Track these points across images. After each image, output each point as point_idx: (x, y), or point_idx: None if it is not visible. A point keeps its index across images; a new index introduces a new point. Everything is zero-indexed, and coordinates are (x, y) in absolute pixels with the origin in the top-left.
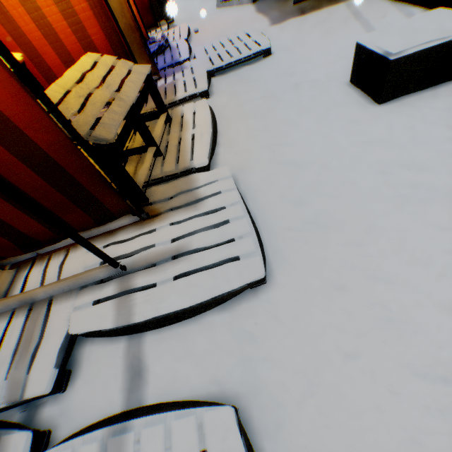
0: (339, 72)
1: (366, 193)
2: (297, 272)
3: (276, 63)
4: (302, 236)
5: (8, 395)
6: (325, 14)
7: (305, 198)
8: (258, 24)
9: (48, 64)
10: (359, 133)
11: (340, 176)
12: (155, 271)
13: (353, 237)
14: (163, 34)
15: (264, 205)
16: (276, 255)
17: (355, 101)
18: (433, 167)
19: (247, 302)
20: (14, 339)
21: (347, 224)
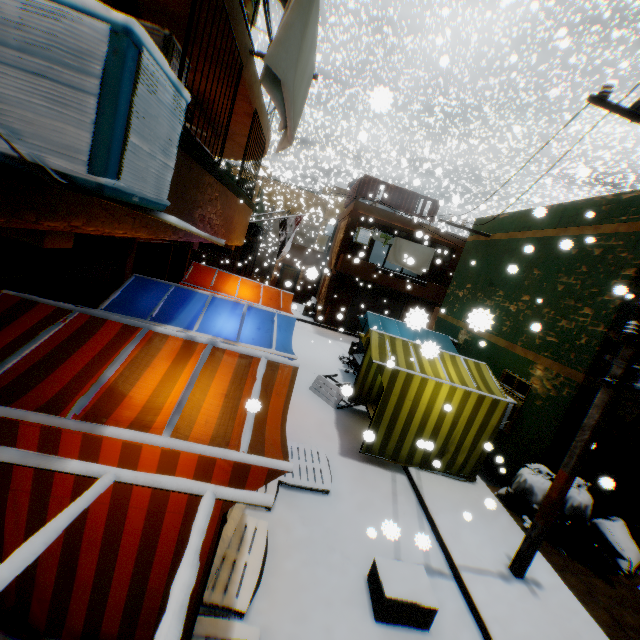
0: (364, 558)
1: None
2: None
3: (329, 506)
4: None
5: None
6: (377, 474)
7: None
8: (331, 441)
9: None
10: None
11: None
12: None
13: None
14: None
15: None
16: None
17: (363, 603)
18: None
19: None
20: None
21: None
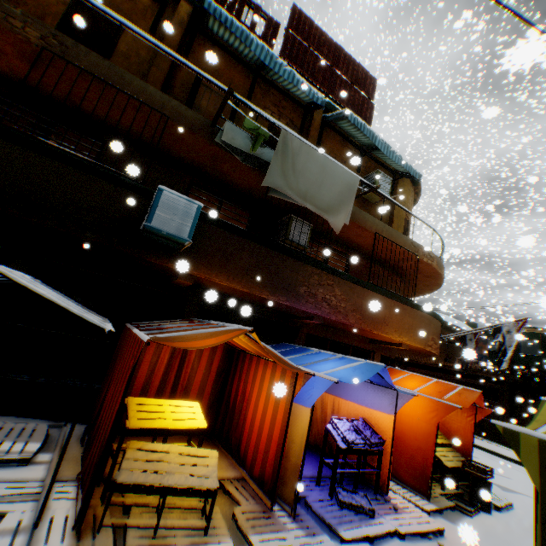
0: None
1: None
2: None
3: None
4: None
5: None
6: None
7: None
8: None
9: (252, 436)
10: None
11: None
12: (24, 544)
13: None
14: (396, 504)
15: None
16: None
17: None
18: None
19: None
20: (26, 490)
21: None
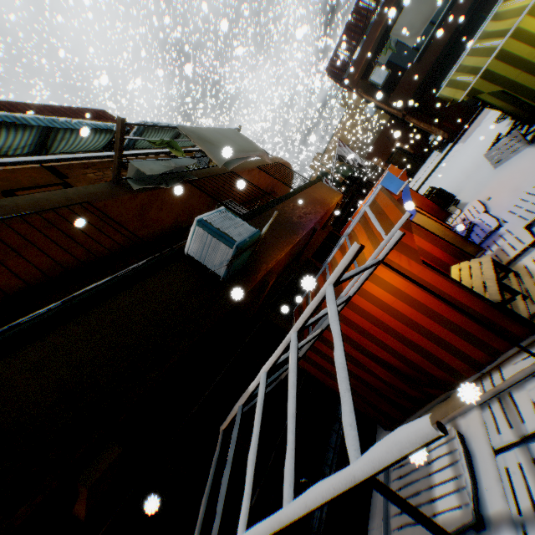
0: None
1: None
2: None
3: None
4: None
5: (515, 433)
6: None
7: None
8: None
9: None
10: None
11: None
12: None
13: None
14: (461, 218)
15: None
16: None
17: None
18: None
19: None
20: (498, 413)
21: None
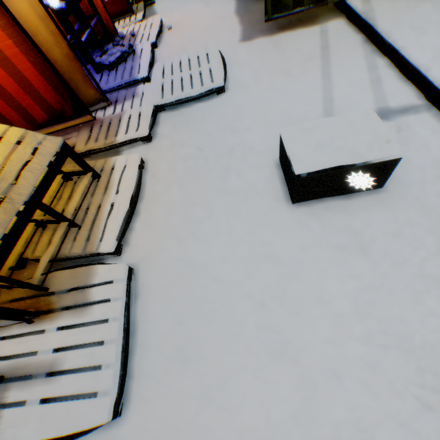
0: (275, 141)
1: (236, 327)
2: (148, 410)
3: (226, 106)
4: (166, 367)
5: None
6: (296, 39)
7: (186, 316)
8: (229, 34)
9: None
10: (260, 242)
11: (222, 298)
12: (28, 386)
13: (206, 382)
14: (132, 32)
15: (149, 315)
16: (139, 383)
17: (274, 191)
18: (304, 311)
19: (100, 432)
20: None
21: (207, 363)
